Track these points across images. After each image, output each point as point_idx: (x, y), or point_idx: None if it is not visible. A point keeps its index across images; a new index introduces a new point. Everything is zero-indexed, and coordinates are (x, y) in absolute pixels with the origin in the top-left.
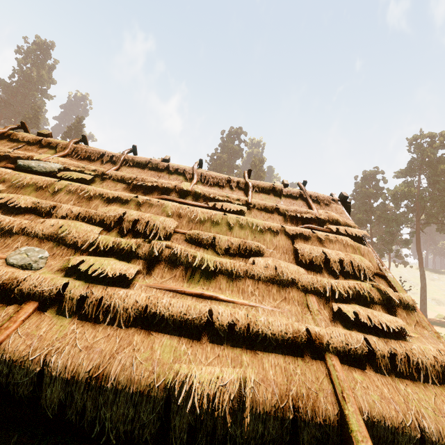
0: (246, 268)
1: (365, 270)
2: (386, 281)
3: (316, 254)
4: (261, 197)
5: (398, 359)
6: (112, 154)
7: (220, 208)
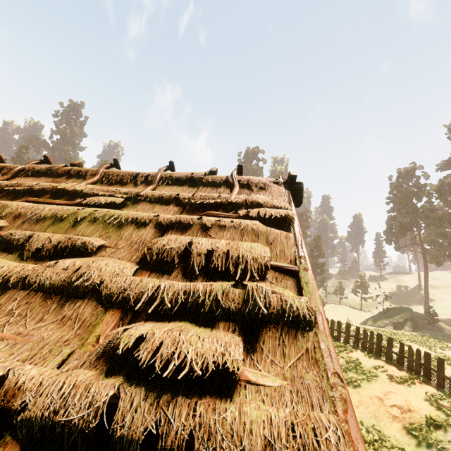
0: (30, 272)
1: (248, 262)
2: (298, 279)
3: (173, 246)
4: (170, 189)
5: (163, 450)
6: (13, 166)
7: (93, 204)
